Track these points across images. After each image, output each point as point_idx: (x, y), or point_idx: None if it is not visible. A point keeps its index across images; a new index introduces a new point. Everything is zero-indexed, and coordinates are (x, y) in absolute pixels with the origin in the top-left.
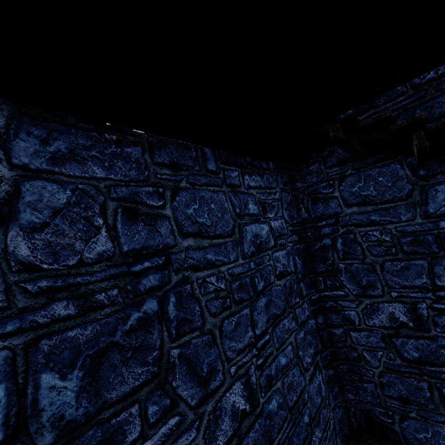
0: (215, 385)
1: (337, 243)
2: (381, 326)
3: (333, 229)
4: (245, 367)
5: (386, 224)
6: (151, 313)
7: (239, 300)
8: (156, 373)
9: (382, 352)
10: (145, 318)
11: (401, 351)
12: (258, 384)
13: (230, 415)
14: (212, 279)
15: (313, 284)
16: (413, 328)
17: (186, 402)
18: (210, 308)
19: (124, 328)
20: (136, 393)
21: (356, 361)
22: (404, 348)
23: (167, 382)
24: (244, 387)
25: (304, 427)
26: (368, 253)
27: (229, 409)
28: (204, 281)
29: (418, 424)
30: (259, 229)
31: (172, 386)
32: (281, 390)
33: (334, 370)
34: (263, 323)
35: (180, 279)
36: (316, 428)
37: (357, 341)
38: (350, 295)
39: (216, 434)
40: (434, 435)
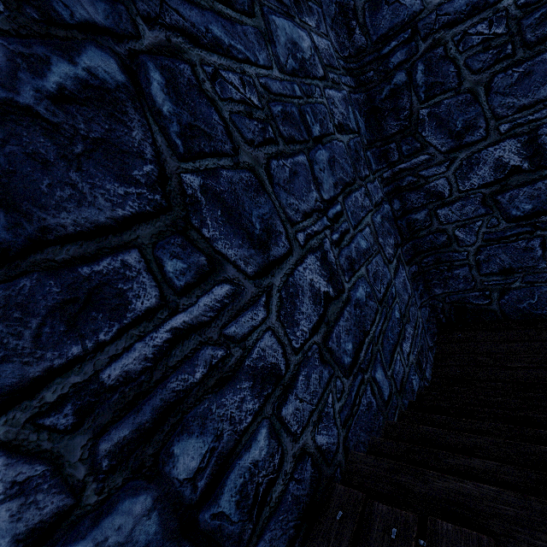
0: (279, 253)
1: (416, 75)
2: (481, 185)
3: (409, 51)
4: (318, 239)
5: (499, 1)
6: (109, 83)
7: (288, 137)
8: (160, 205)
9: (480, 221)
10: (97, 88)
11: (508, 210)
12: (338, 265)
13: (310, 296)
14: (232, 79)
15: (384, 157)
16: (528, 170)
17: (237, 268)
18: (241, 129)
19: (41, 85)
20: (126, 231)
21: (445, 246)
22: (512, 204)
23: (190, 228)
24: (321, 265)
25: (396, 323)
26: (466, 72)
27: (306, 288)
28: (218, 76)
29: (522, 293)
30: (295, 34)
31: (202, 236)
32: (366, 278)
33: (417, 267)
34: (329, 187)
35: (162, 44)
36: (408, 325)
37: (446, 219)
38: (437, 157)
39: (296, 317)
40: (541, 298)
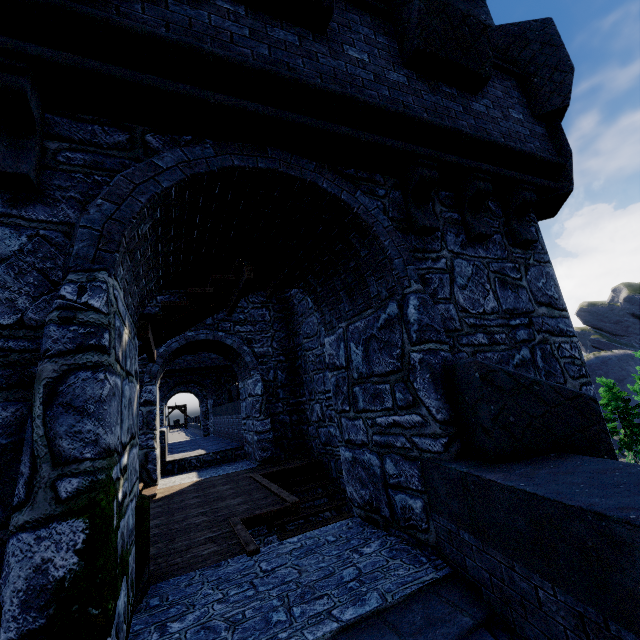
0: None
1: None
2: None
3: None
4: None
5: None
6: None
7: None
8: None
9: None
10: None
11: None
12: None
13: None
14: None
15: None
16: None
17: None
18: None
19: None
20: None
21: None
22: None
23: None
24: None
25: None
26: None
27: None
28: None
29: None
30: None
31: None
32: None
33: None
34: None
35: None
36: None
37: None
38: None
39: None
40: None
